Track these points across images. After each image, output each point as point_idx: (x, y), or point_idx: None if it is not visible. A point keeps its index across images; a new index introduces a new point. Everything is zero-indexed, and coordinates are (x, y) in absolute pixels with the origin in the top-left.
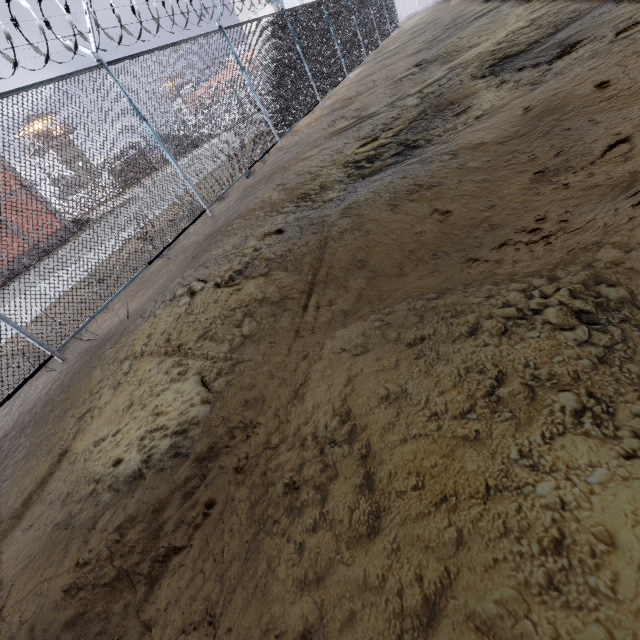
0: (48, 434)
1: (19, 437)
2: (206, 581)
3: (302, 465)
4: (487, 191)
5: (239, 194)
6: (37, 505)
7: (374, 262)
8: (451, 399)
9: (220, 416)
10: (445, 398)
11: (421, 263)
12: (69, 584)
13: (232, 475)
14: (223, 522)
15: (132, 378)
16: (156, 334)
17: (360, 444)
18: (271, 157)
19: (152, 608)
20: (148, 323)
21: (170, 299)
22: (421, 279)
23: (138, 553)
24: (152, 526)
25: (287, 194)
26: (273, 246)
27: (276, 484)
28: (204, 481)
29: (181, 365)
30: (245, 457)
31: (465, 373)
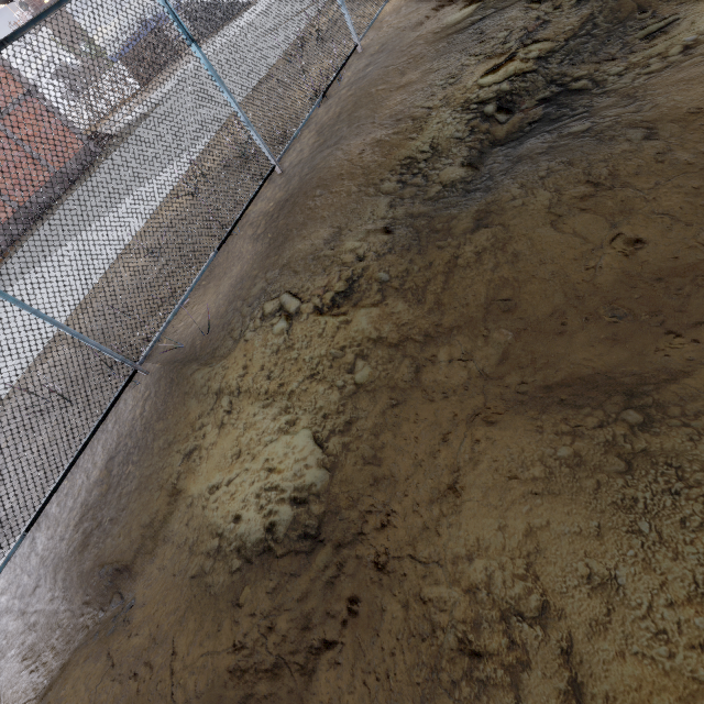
0: (155, 467)
1: (125, 463)
2: (373, 701)
3: (478, 624)
4: (703, 213)
5: (312, 137)
6: (164, 544)
7: (525, 307)
8: (686, 619)
9: (349, 496)
10: (677, 614)
11: (593, 320)
12: (233, 665)
13: (373, 571)
14: (378, 636)
15: (234, 420)
16: (252, 367)
17: (559, 636)
18: (347, 69)
19: (315, 699)
20: (239, 348)
21: (259, 316)
22: (593, 347)
23: (291, 643)
24: (299, 616)
25: (385, 156)
26: (383, 258)
27: (446, 632)
28: (342, 571)
29: (289, 414)
30: (384, 552)
31: (703, 581)
